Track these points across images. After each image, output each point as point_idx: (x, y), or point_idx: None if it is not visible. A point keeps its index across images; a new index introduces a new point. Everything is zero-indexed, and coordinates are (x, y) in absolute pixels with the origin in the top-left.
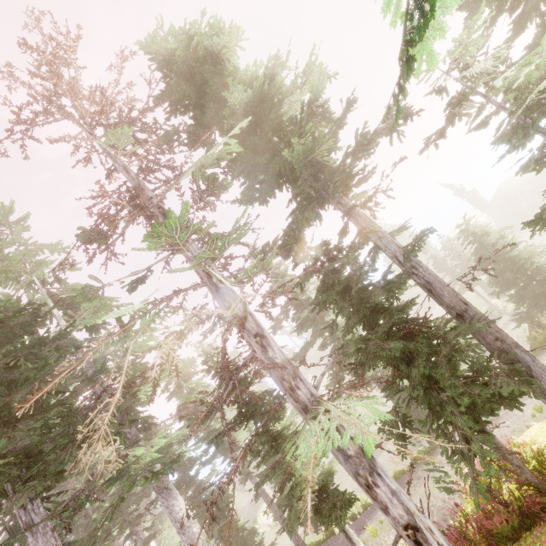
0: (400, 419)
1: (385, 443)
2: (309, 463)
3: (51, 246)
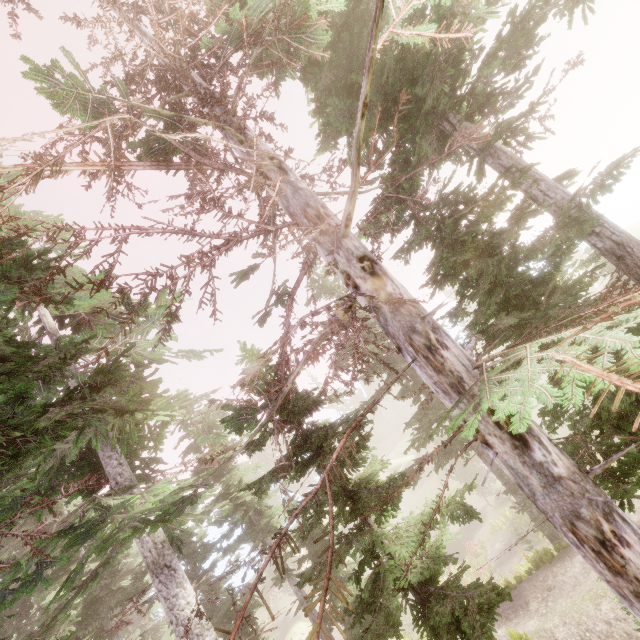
0: (597, 448)
1: (464, 550)
2: (407, 536)
3: (47, 218)
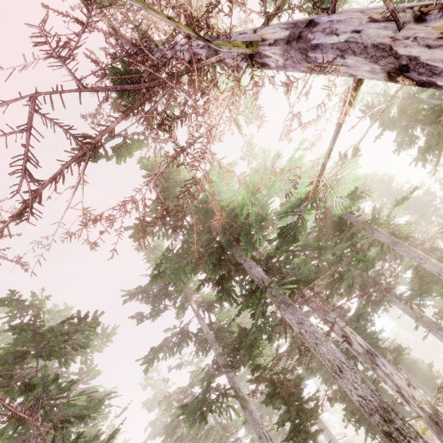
0: None
1: None
2: None
3: None
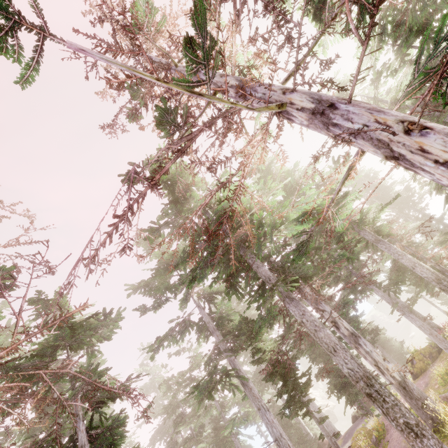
0: None
1: None
2: None
3: None
